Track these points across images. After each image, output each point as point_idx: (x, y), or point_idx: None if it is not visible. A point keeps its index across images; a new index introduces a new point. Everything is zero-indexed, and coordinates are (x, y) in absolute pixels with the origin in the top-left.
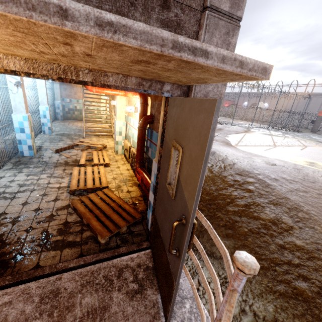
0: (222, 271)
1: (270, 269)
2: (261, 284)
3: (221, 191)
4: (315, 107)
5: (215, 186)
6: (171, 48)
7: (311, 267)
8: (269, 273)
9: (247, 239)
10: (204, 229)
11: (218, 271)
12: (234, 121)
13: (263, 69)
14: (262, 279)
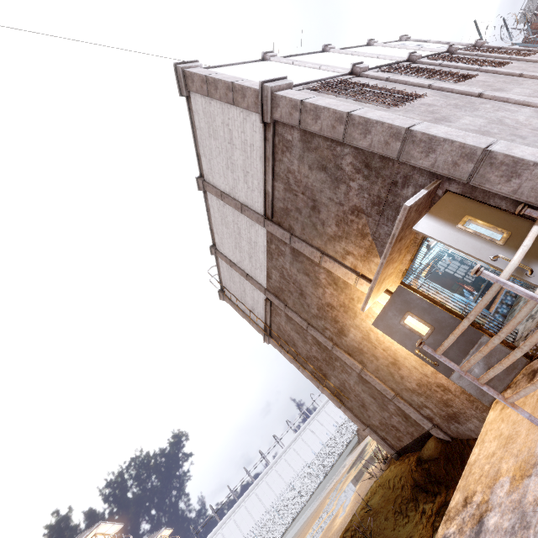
0: None
1: None
2: None
3: None
4: None
5: None
6: (391, 245)
7: None
8: None
9: None
10: None
11: None
12: None
13: (404, 210)
14: None
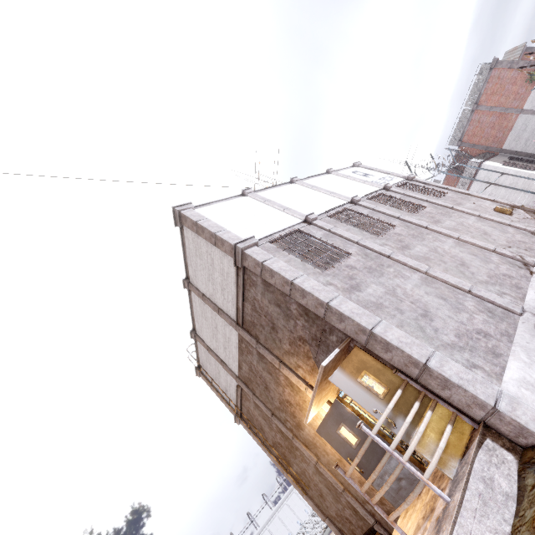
0: None
1: None
2: None
3: None
4: None
5: None
6: (317, 385)
7: None
8: None
9: None
10: None
11: None
12: None
13: (321, 367)
14: None
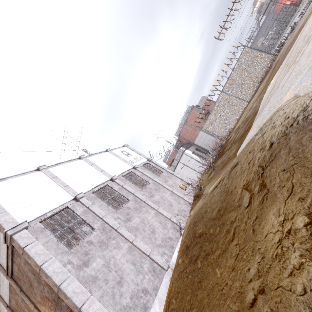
0: None
1: None
2: None
3: None
4: None
5: None
6: None
7: None
8: None
9: None
10: None
11: None
12: None
13: None
14: None
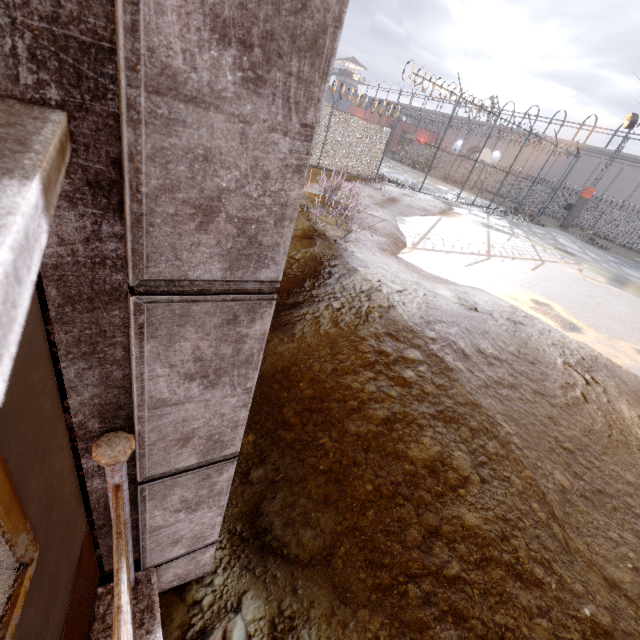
0: (291, 596)
1: (394, 592)
2: (365, 632)
3: (344, 378)
4: (580, 177)
5: (334, 364)
6: None
7: (475, 587)
8: (389, 602)
9: (368, 510)
10: (281, 477)
11: (282, 597)
12: (427, 182)
13: None
14: (372, 619)
